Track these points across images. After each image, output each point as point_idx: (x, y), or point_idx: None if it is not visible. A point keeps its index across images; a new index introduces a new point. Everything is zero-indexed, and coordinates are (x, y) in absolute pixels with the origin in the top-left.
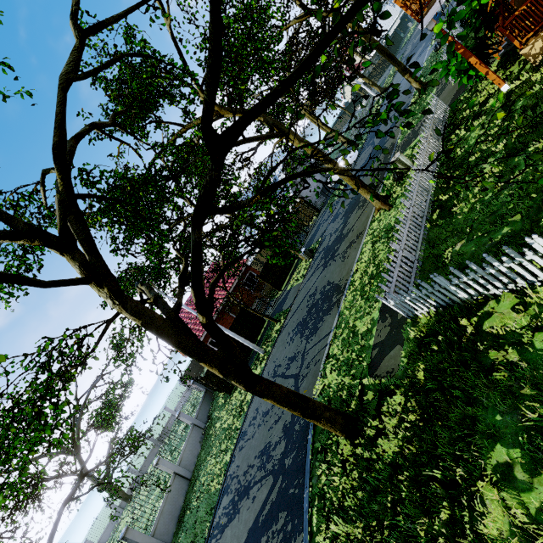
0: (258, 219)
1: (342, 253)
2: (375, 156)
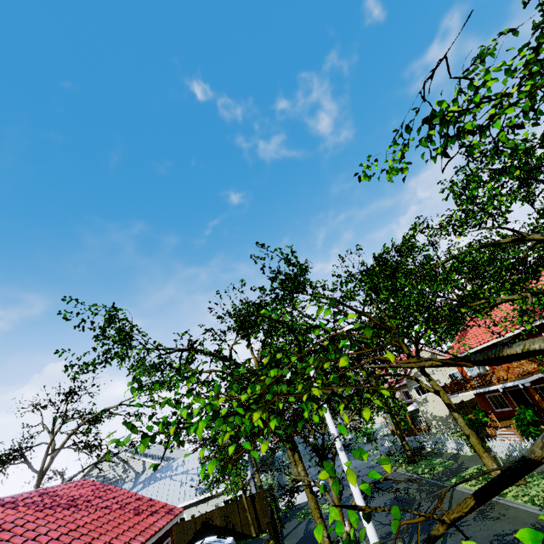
0: (142, 490)
1: (475, 517)
2: (383, 485)
